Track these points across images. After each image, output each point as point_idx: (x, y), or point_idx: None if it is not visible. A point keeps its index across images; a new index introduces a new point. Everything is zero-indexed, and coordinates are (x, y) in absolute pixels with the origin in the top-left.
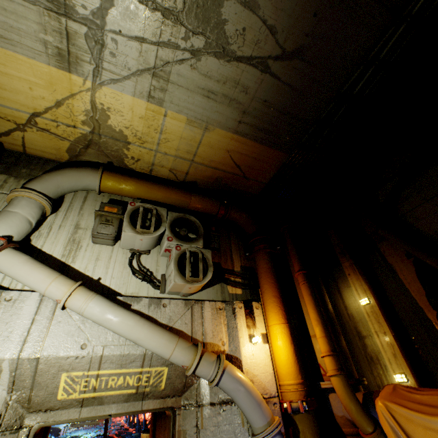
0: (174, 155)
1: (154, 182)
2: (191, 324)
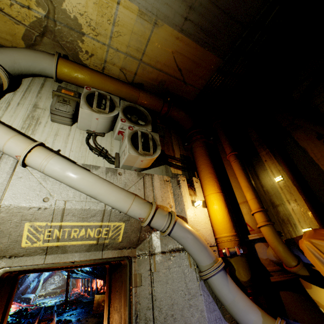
0: (125, 52)
1: (107, 75)
2: (143, 190)
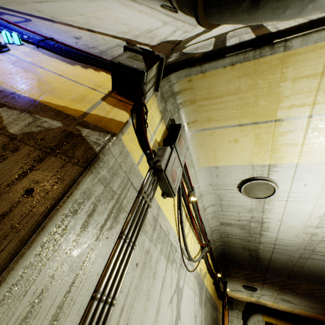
0: (284, 308)
1: (279, 318)
2: None
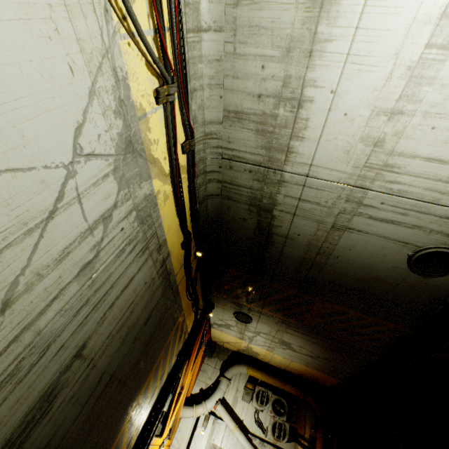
0: (278, 362)
1: (268, 373)
2: None
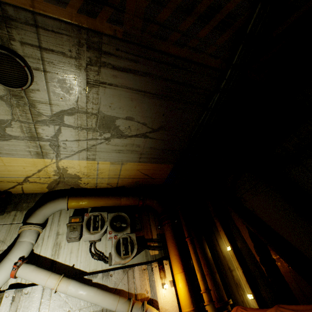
0: (108, 177)
1: (98, 196)
2: (127, 283)
